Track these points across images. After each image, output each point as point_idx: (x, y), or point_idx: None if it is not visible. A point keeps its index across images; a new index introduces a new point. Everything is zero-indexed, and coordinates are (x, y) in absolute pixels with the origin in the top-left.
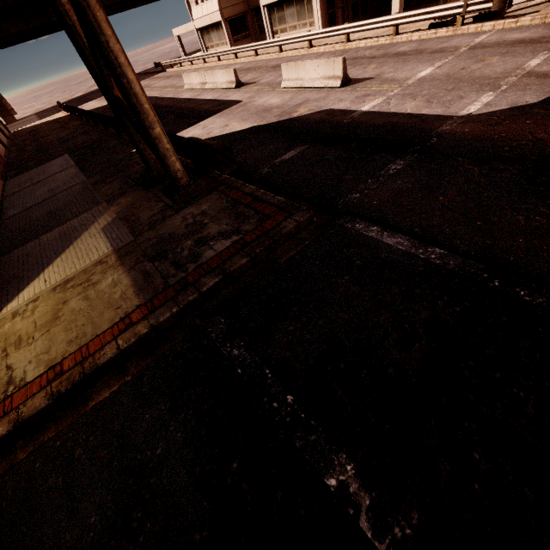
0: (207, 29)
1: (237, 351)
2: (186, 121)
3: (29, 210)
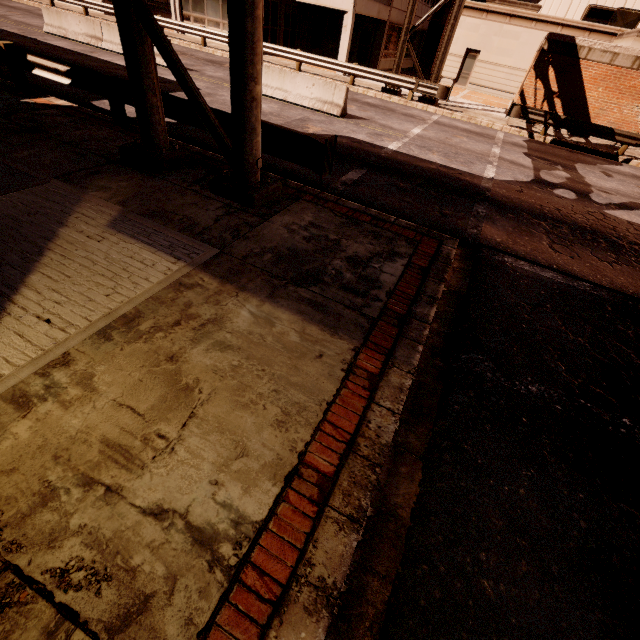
0: None
1: (533, 387)
2: None
3: None
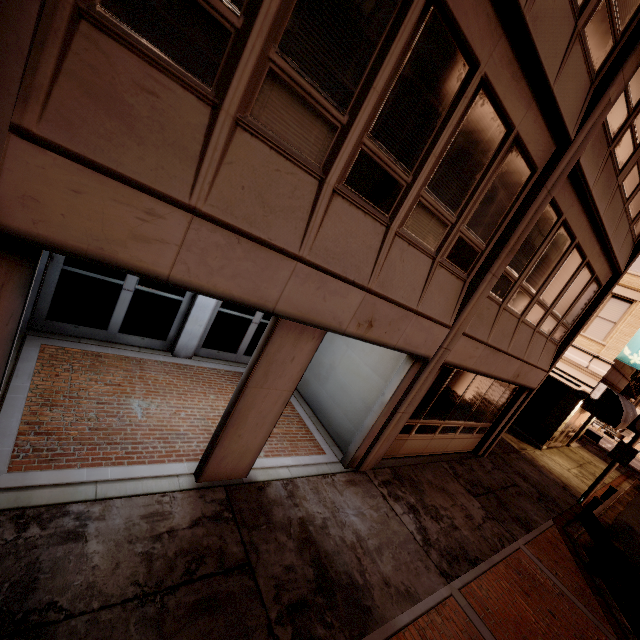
0: None
1: None
2: None
3: None
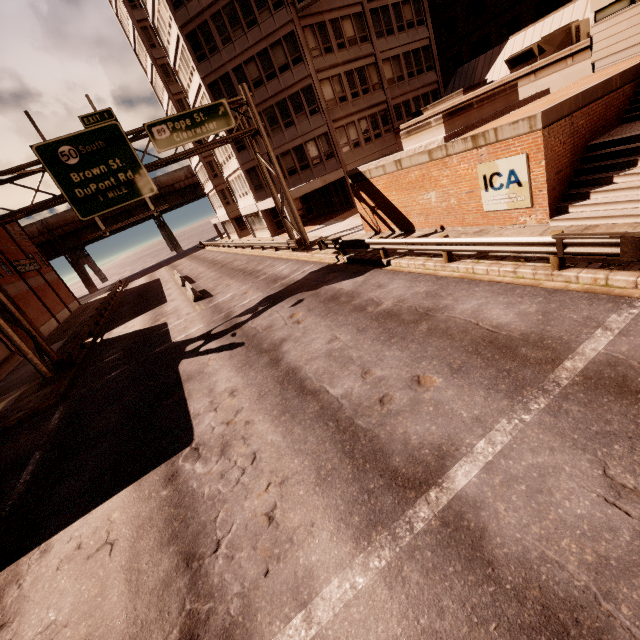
0: (226, 223)
1: None
2: (131, 317)
3: (6, 384)
